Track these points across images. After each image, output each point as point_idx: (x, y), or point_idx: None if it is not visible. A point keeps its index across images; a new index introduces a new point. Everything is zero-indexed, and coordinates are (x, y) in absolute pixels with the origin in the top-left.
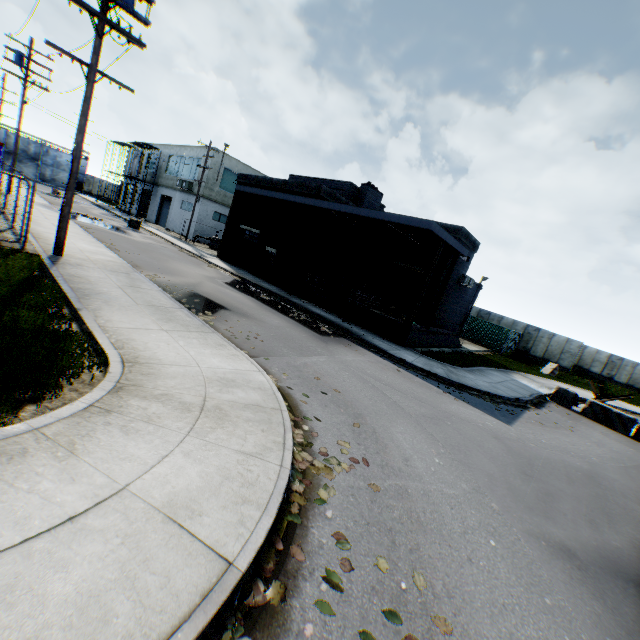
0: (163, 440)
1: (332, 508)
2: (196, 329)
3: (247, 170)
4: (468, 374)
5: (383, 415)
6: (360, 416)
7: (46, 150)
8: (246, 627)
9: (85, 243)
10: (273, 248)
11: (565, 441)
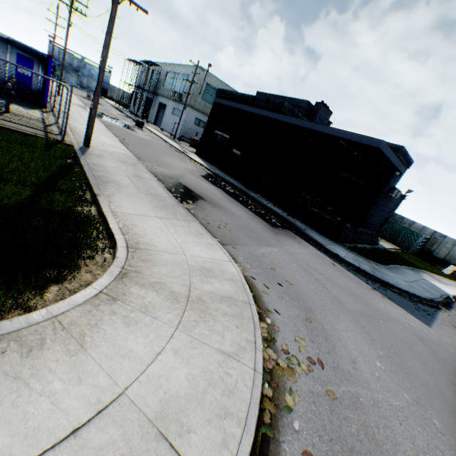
0: (157, 334)
1: (298, 418)
2: (182, 217)
3: (223, 86)
4: (388, 272)
5: (328, 310)
6: (310, 310)
7: (84, 65)
8: None
9: (105, 137)
10: (238, 151)
11: None
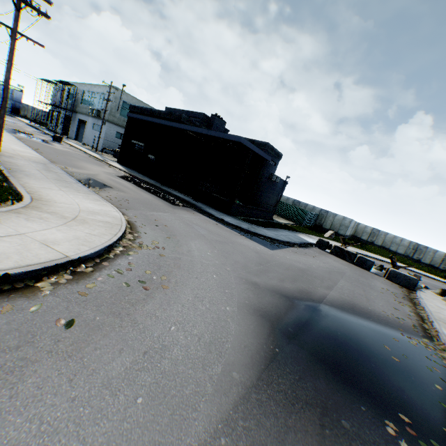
0: (48, 225)
1: (133, 257)
2: (84, 192)
3: (140, 103)
4: (264, 230)
5: (189, 237)
6: (174, 235)
7: None
8: (71, 274)
9: (17, 146)
10: (152, 155)
11: (303, 259)
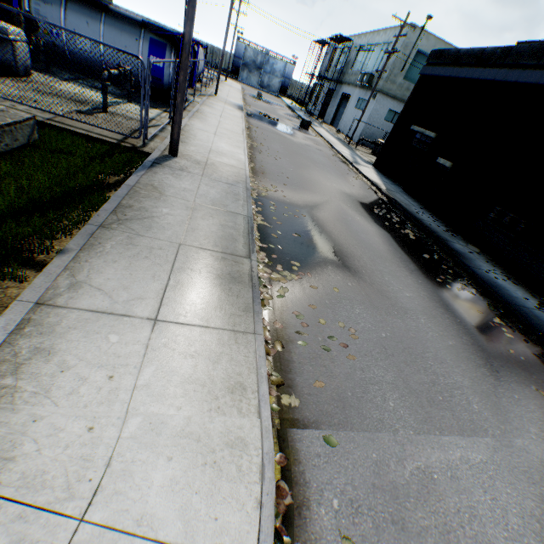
0: None
1: None
2: (224, 320)
3: None
4: None
5: None
6: None
7: (267, 59)
8: None
9: (226, 142)
10: (447, 160)
11: None
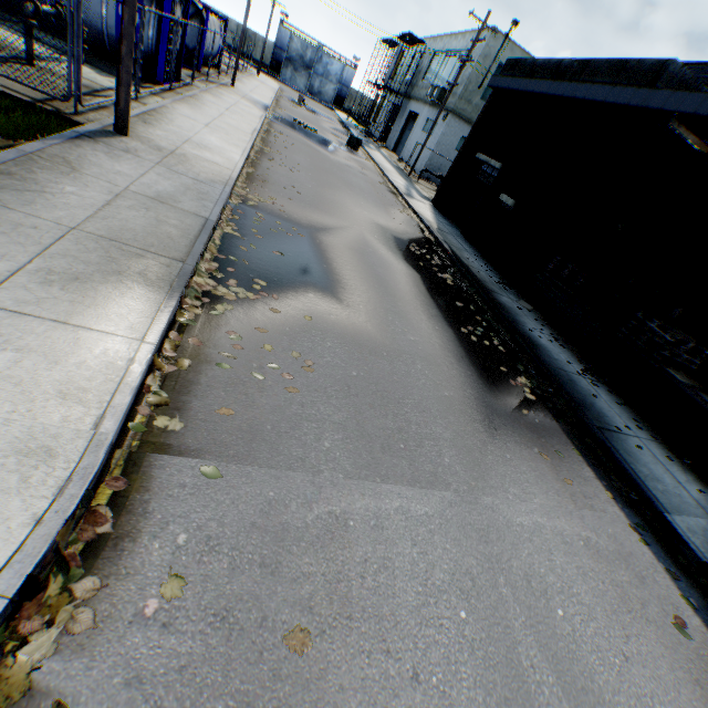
0: None
1: None
2: (100, 319)
3: None
4: None
5: None
6: None
7: (319, 57)
8: None
9: (219, 137)
10: (511, 197)
11: None
